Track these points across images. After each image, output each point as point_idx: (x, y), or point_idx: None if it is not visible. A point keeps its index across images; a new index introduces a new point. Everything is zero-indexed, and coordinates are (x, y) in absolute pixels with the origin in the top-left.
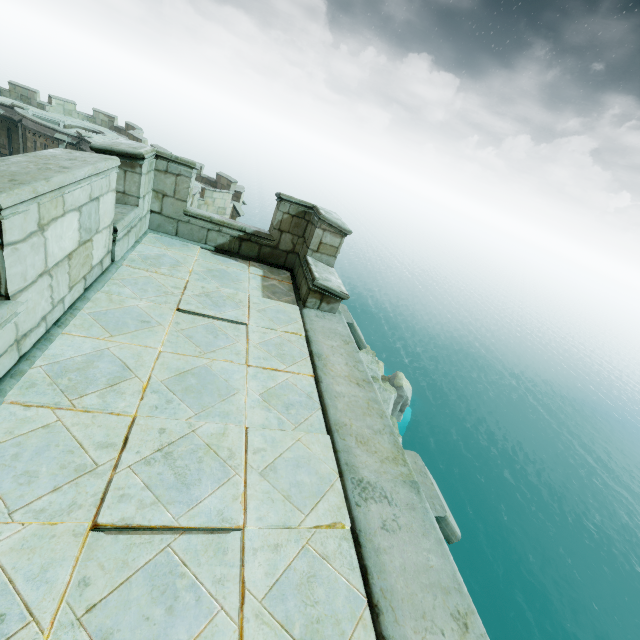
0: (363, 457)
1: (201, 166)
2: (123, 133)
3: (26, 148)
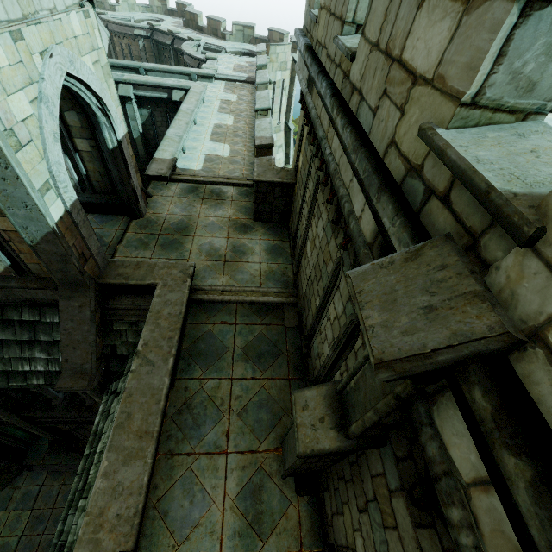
0: None
1: (253, 26)
2: (176, 15)
3: (116, 53)
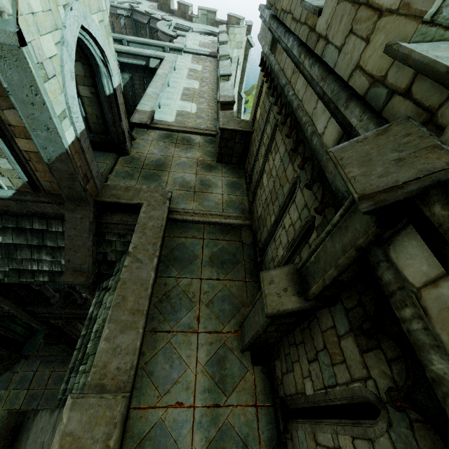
0: None
1: (215, 11)
2: None
3: None
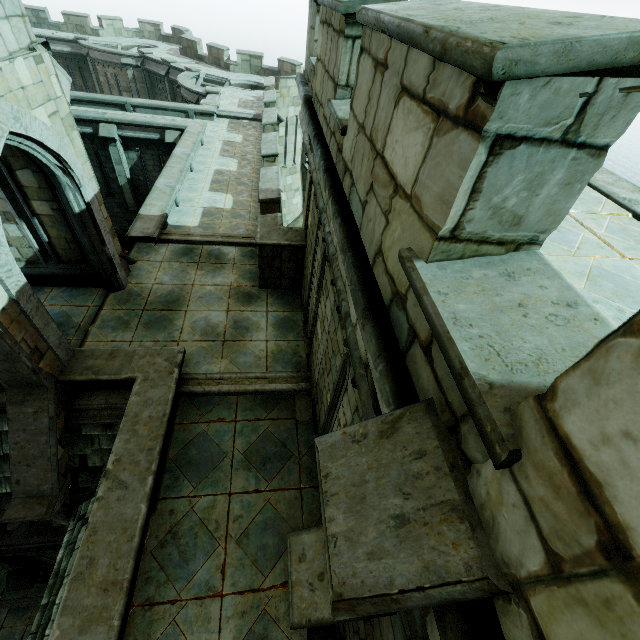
0: (617, 190)
1: (261, 55)
2: (171, 41)
3: (100, 84)
